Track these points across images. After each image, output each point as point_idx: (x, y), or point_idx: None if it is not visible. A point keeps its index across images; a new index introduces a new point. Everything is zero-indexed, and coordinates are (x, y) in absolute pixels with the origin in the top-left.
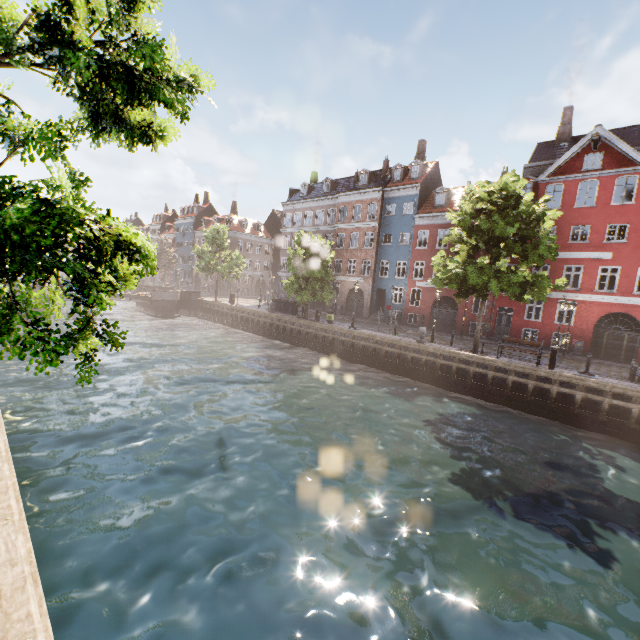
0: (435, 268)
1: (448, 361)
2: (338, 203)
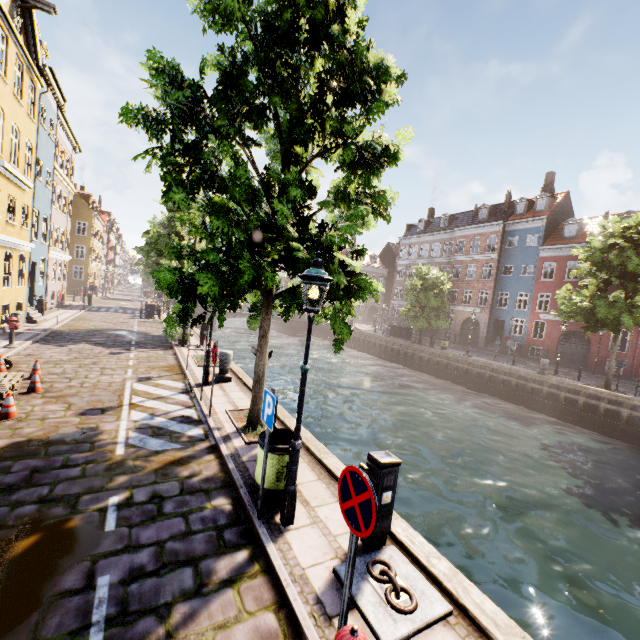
0: (559, 301)
1: (573, 394)
2: (455, 237)
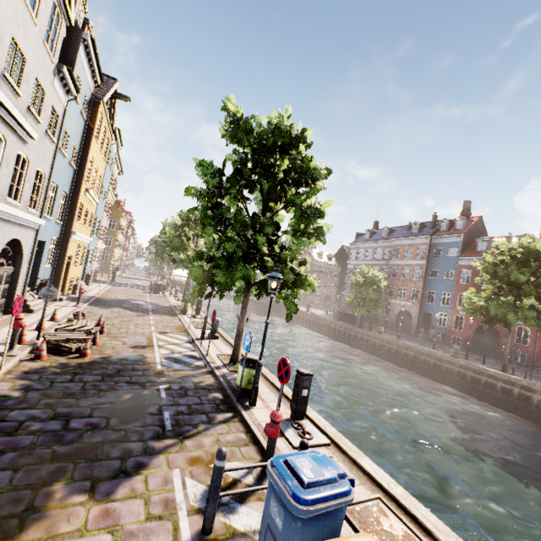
0: (464, 300)
1: (477, 374)
2: (393, 245)
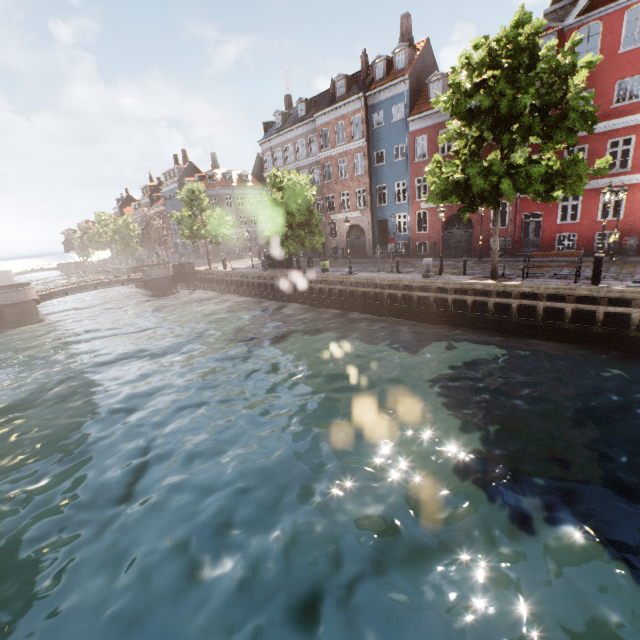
0: (429, 180)
1: (461, 295)
2: (317, 126)
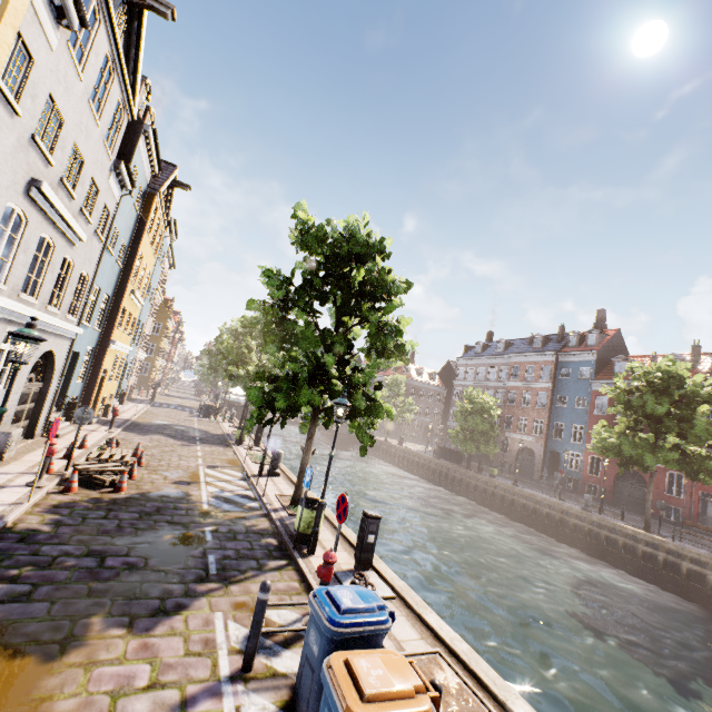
0: (592, 435)
1: (613, 534)
2: (511, 362)
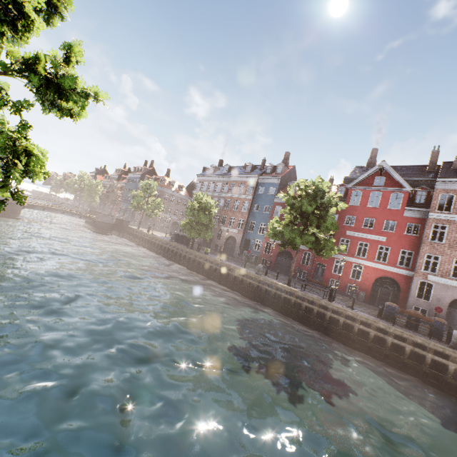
0: (269, 226)
1: (270, 288)
2: (230, 180)
